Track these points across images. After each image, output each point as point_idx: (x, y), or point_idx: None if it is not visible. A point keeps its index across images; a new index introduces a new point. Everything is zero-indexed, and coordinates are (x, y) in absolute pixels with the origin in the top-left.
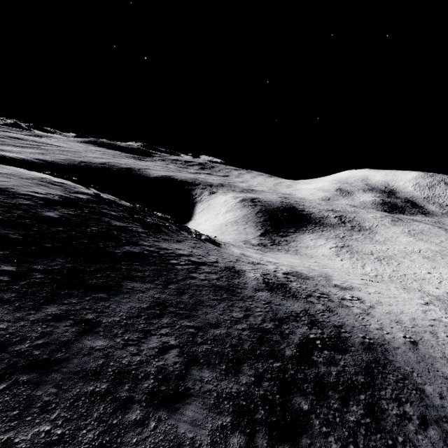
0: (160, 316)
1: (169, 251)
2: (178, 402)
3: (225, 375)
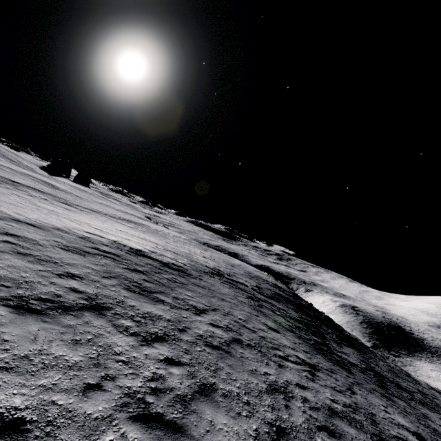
0: (397, 376)
1: (361, 341)
2: (438, 412)
3: None
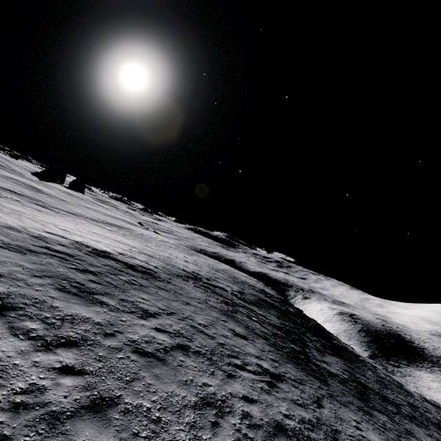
0: (386, 387)
1: (351, 350)
2: (427, 427)
3: (440, 431)
